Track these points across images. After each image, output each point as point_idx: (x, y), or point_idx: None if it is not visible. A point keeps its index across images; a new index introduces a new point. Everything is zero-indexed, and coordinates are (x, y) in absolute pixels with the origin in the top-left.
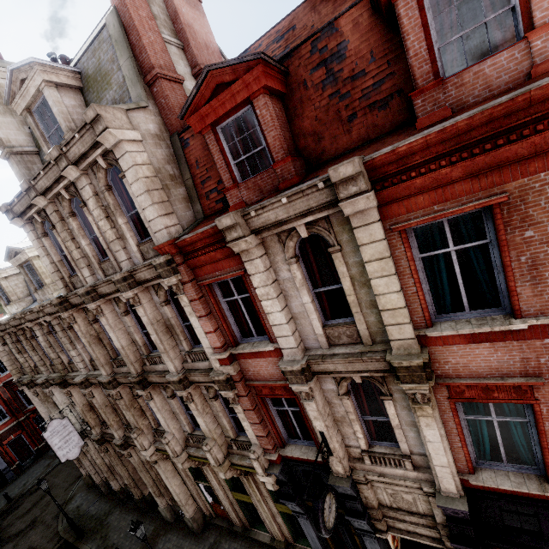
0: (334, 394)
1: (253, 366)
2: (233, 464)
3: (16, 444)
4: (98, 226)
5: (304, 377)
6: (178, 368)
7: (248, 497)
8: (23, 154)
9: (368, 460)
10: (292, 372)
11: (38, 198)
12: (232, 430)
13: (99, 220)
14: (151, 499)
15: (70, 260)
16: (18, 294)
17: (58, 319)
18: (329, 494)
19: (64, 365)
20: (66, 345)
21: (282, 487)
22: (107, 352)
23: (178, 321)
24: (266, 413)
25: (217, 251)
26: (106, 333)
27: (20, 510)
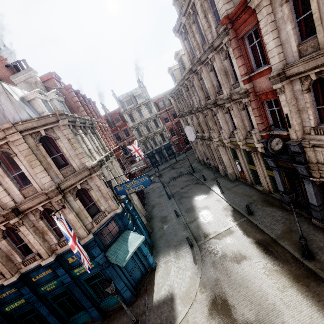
0: (300, 92)
1: (258, 83)
2: (247, 143)
3: (178, 146)
4: (201, 24)
5: (279, 78)
6: (227, 93)
7: (254, 167)
8: (179, 0)
9: (313, 132)
10: (273, 77)
11: (182, 18)
12: (249, 127)
13: (202, 20)
14: (217, 168)
15: (193, 48)
16: (178, 77)
17: (189, 82)
18: (279, 139)
19: (191, 106)
20: (191, 94)
21: (266, 152)
22: (204, 94)
23: (230, 68)
24: (263, 111)
25: (245, 13)
26: (204, 85)
27: (178, 163)
